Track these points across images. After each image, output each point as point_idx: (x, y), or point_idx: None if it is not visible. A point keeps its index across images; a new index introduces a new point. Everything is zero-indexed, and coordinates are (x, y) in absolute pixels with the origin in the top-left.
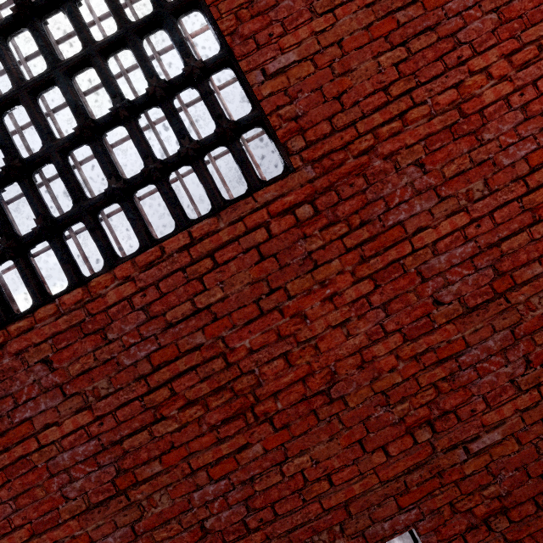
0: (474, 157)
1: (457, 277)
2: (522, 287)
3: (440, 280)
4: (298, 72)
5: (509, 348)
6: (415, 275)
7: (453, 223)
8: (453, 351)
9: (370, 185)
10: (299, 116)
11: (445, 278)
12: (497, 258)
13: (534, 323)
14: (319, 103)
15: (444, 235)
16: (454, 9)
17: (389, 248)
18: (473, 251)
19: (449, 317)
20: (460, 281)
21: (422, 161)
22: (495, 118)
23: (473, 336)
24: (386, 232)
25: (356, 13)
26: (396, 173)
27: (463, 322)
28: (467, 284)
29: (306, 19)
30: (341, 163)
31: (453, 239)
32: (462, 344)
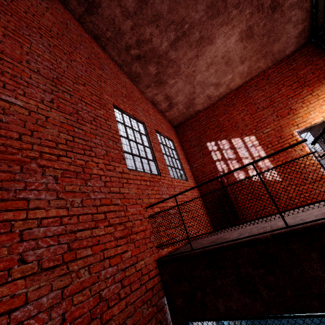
0: (82, 188)
1: (46, 244)
2: (79, 261)
3: (33, 243)
4: (18, 109)
5: (56, 306)
6: (17, 235)
7: (58, 212)
8: (12, 306)
9: (22, 172)
10: (3, 121)
11: (37, 243)
12: (73, 240)
13: (77, 287)
14: (20, 125)
15: (50, 217)
16: (94, 141)
17: (10, 211)
18: (62, 231)
19: (24, 274)
20: (46, 248)
21: (58, 177)
22: (95, 179)
23: (35, 293)
24: (15, 200)
25: (60, 116)
26: (42, 175)
27: (33, 280)
28: (49, 251)
29: (38, 101)
30: (12, 153)
31: (54, 221)
32: (23, 299)
